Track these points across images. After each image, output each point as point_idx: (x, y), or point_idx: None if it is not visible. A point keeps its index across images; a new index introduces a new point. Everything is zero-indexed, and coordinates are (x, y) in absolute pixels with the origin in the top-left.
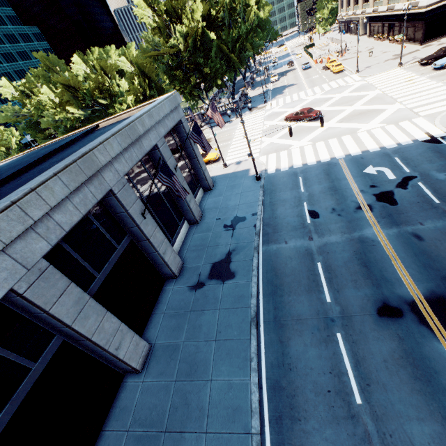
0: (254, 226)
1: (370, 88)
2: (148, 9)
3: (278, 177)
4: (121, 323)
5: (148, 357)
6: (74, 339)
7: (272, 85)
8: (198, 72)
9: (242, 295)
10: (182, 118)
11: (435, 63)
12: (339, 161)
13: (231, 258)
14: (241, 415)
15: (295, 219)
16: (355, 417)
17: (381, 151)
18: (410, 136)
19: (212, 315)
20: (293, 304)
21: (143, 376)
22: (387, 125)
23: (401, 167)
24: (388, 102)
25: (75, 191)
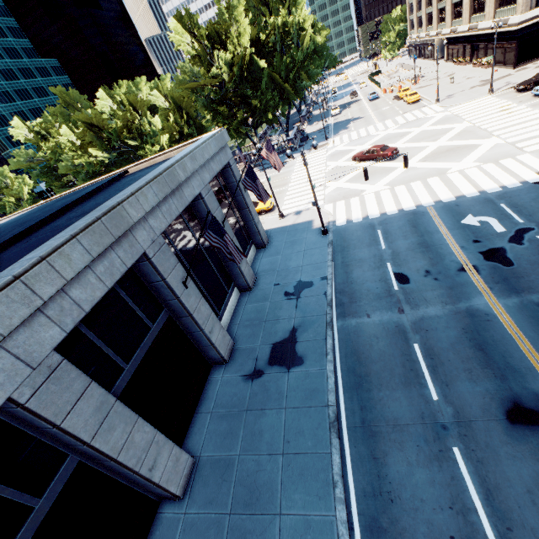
0: (324, 293)
1: (456, 119)
2: (187, 35)
3: (350, 230)
4: (157, 431)
5: (192, 477)
6: (94, 459)
7: (332, 119)
8: (245, 106)
9: (316, 389)
10: (230, 160)
11: (536, 88)
12: (428, 209)
13: (296, 336)
14: None
15: (377, 285)
16: None
17: (481, 196)
18: (516, 177)
19: (276, 416)
20: (386, 402)
21: (185, 505)
22: (485, 163)
23: (511, 216)
24: (482, 135)
25: (99, 257)
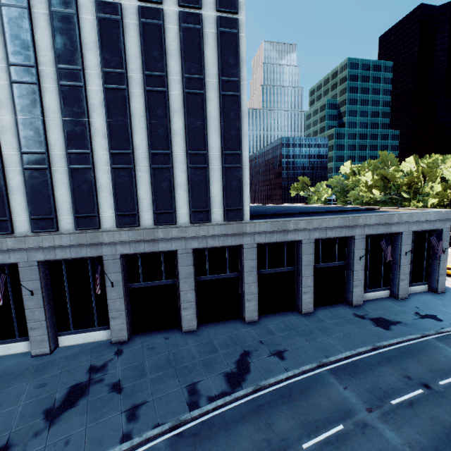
0: (441, 327)
1: None
2: None
3: None
4: (313, 286)
5: (308, 314)
6: (297, 274)
7: None
8: None
9: (381, 337)
10: (445, 228)
11: None
12: None
13: (397, 324)
14: (328, 353)
15: None
16: (382, 401)
17: None
18: None
19: (353, 328)
20: (410, 364)
21: (301, 315)
22: None
23: None
24: None
25: (340, 227)
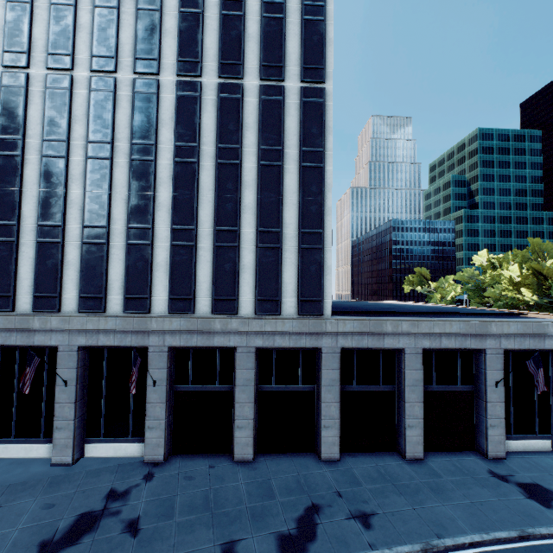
0: None
1: None
2: None
3: None
4: (422, 418)
5: (416, 460)
6: (398, 397)
7: None
8: None
9: (536, 518)
10: None
11: None
12: None
13: None
14: (442, 530)
15: None
16: None
17: None
18: None
19: (487, 494)
20: None
21: (404, 461)
22: None
23: None
24: None
25: (462, 334)
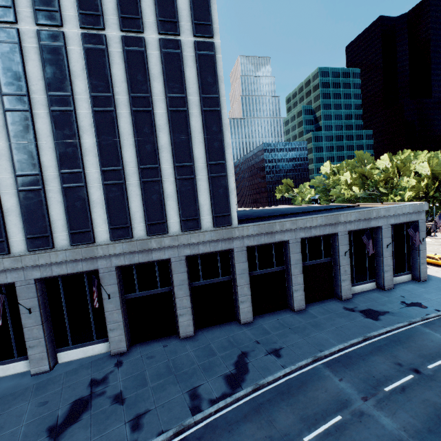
0: (426, 313)
1: None
2: None
3: None
4: (303, 284)
5: (301, 311)
6: (287, 273)
7: None
8: None
9: (371, 327)
10: (420, 219)
11: None
12: None
13: (385, 314)
14: (322, 347)
15: None
16: (375, 389)
17: None
18: None
19: (344, 321)
20: (400, 351)
21: (294, 313)
22: None
23: None
24: None
25: (323, 225)
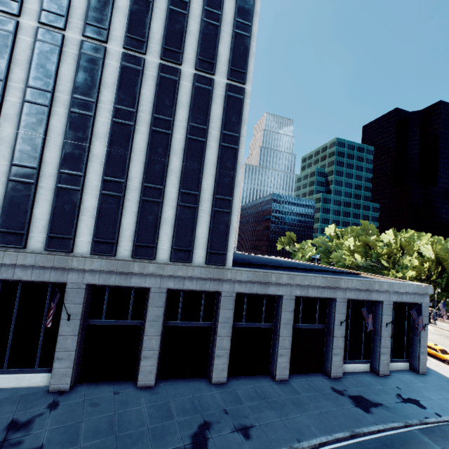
0: (425, 416)
1: None
2: None
3: None
4: (290, 349)
5: (283, 381)
6: (274, 332)
7: None
8: None
9: (361, 421)
10: (424, 302)
11: None
12: None
13: (378, 406)
14: (301, 435)
15: None
16: None
17: None
18: None
19: (330, 405)
20: None
21: (275, 382)
22: None
23: None
24: None
25: (322, 287)
